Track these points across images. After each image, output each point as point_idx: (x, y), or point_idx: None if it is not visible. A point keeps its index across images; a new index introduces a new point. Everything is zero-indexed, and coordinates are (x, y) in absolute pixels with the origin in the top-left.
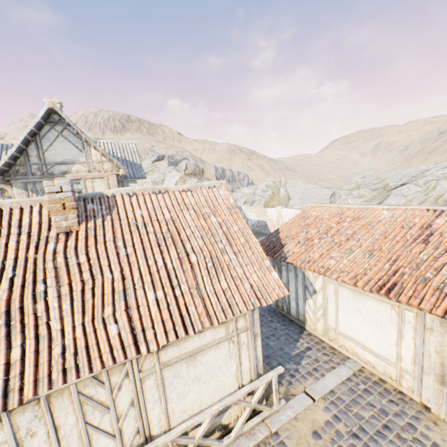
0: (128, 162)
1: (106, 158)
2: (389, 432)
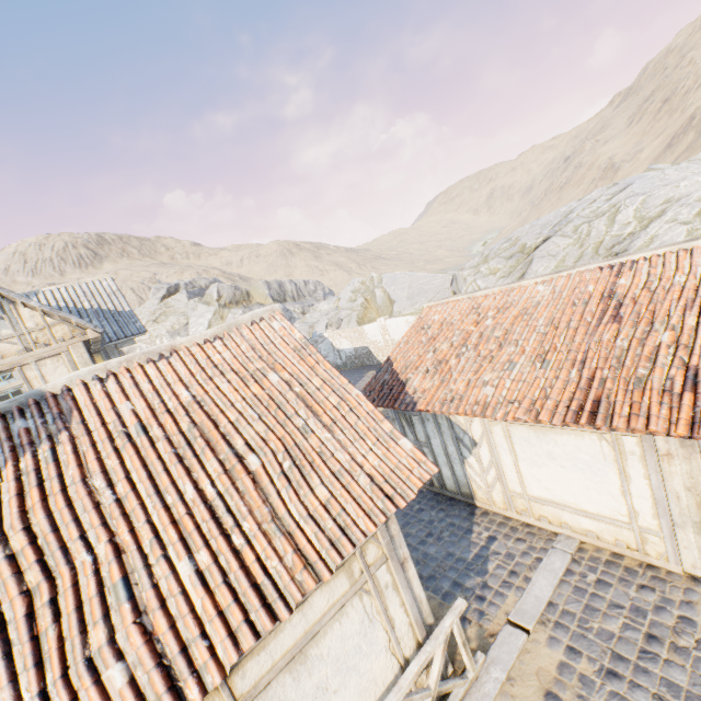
0: (107, 312)
1: (54, 317)
2: (659, 646)
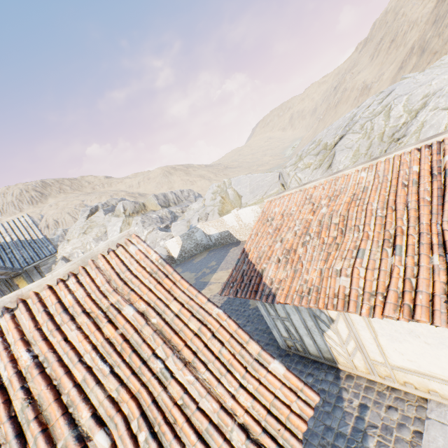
0: (25, 242)
1: None
2: None
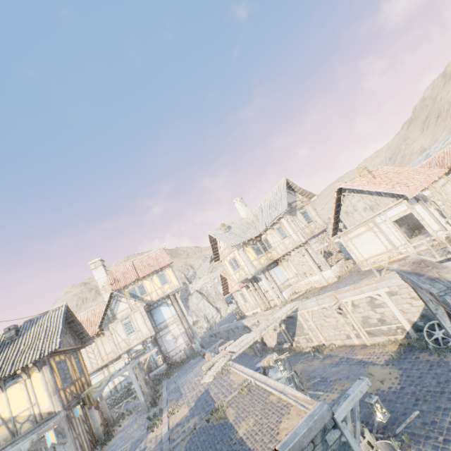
0: None
1: (303, 196)
2: None
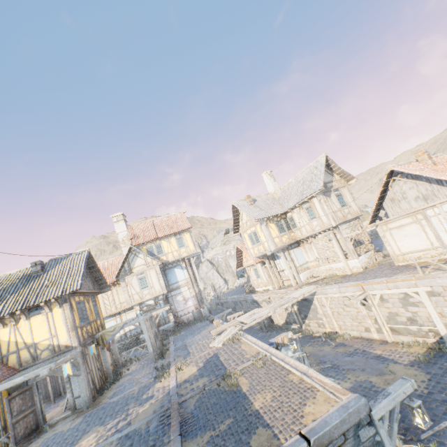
0: None
1: (340, 177)
2: None
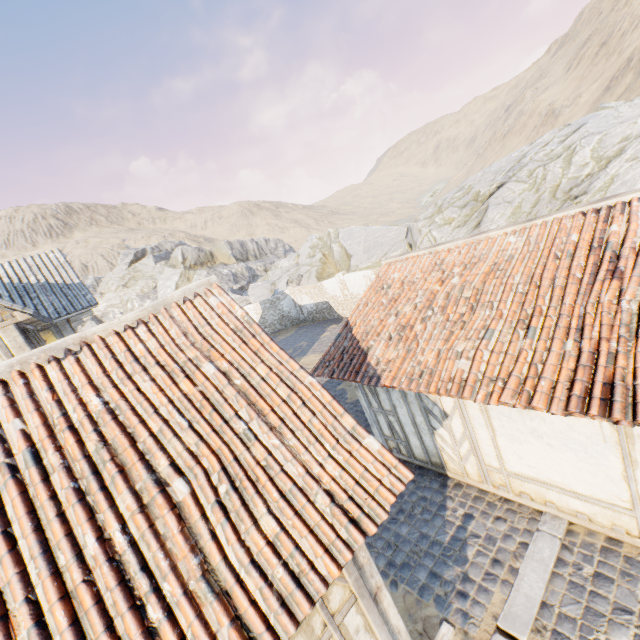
0: (55, 286)
1: None
2: None
